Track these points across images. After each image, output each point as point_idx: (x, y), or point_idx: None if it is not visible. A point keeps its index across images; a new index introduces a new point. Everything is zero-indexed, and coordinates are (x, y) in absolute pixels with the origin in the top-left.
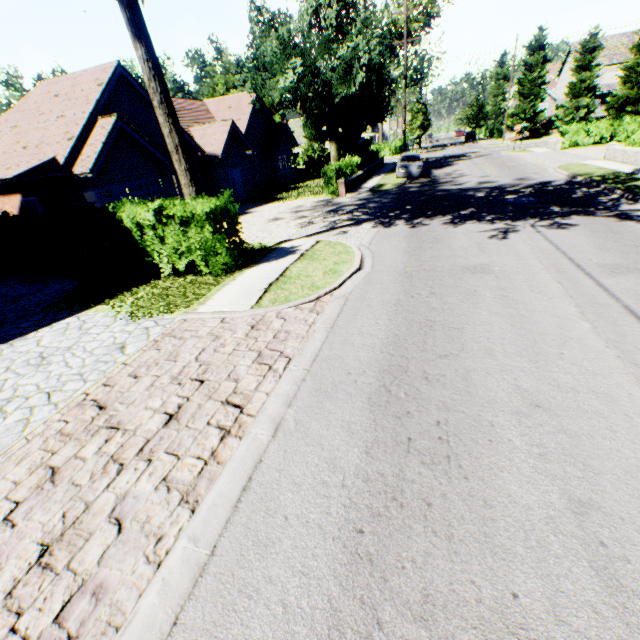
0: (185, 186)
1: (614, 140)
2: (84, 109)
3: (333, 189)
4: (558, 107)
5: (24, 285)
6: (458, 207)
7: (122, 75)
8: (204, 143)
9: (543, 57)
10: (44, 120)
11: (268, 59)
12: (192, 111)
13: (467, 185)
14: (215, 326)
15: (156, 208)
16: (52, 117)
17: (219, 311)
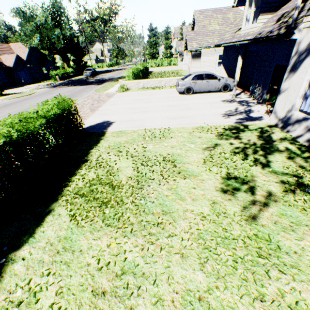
0: None
1: (162, 66)
2: None
3: (55, 79)
4: (163, 52)
5: None
6: (78, 84)
7: None
8: (6, 62)
9: (153, 34)
10: None
11: (27, 33)
12: (2, 49)
13: (95, 78)
14: None
15: None
16: None
17: None
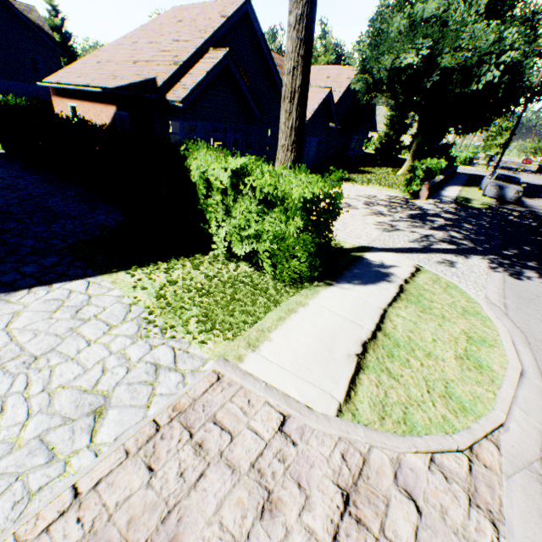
0: (282, 148)
1: None
2: (199, 37)
3: (414, 188)
4: None
5: (75, 201)
6: None
7: (247, 13)
8: None
9: None
10: (161, 41)
11: (392, 34)
12: None
13: None
14: (267, 440)
15: (236, 168)
16: (168, 39)
17: (278, 388)
